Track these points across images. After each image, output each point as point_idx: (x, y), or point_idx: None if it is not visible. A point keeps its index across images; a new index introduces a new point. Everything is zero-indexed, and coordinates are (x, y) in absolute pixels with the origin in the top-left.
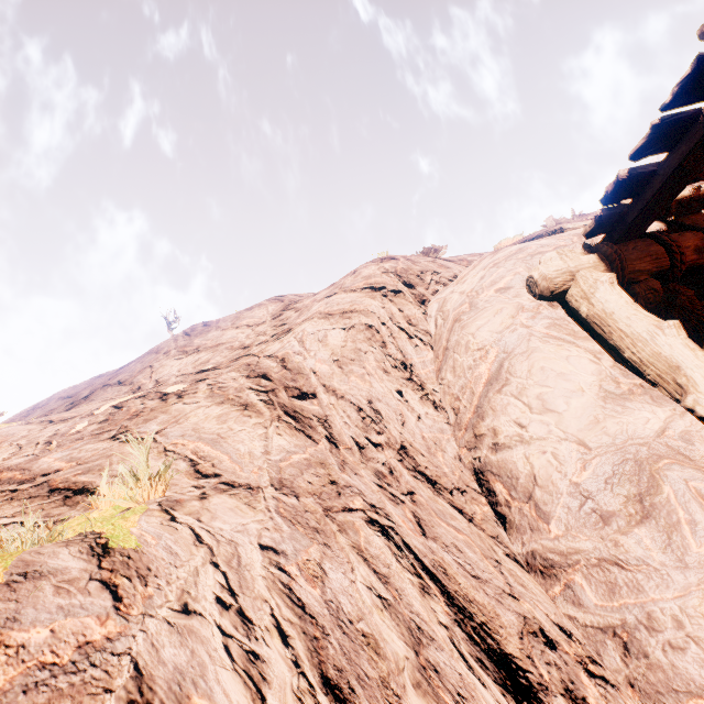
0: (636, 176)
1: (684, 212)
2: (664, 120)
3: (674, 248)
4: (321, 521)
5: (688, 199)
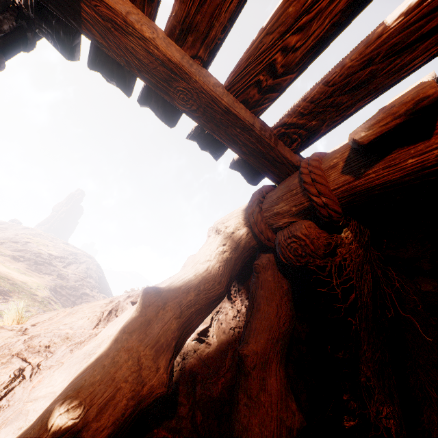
0: (195, 131)
1: (345, 113)
2: (139, 98)
3: (303, 175)
4: (3, 355)
5: (309, 104)
